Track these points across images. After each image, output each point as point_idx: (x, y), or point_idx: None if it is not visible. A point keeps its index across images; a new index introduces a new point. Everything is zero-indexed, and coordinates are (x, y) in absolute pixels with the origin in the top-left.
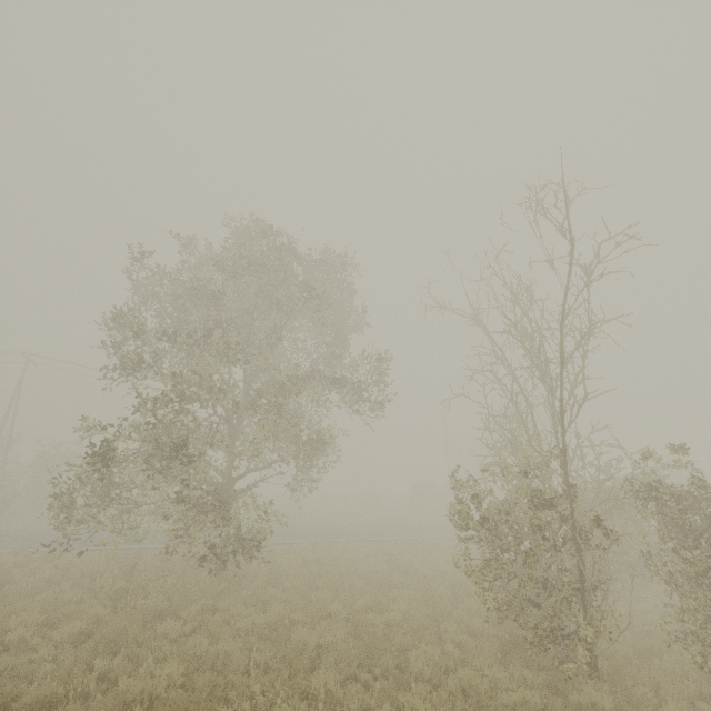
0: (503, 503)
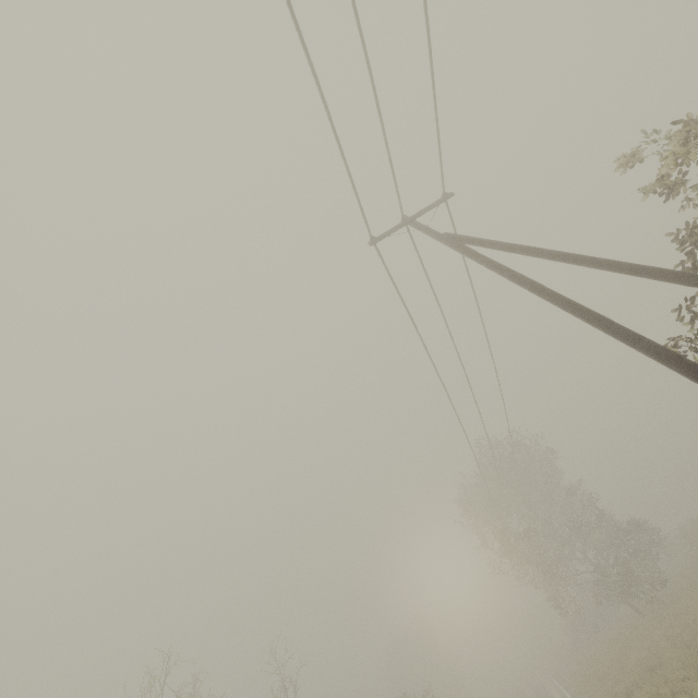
0: None
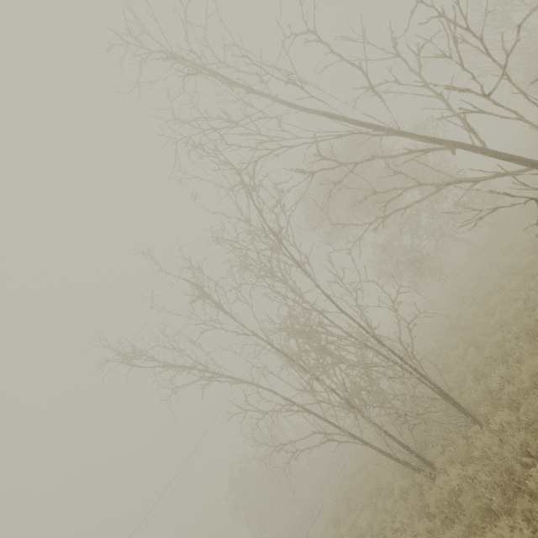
0: None
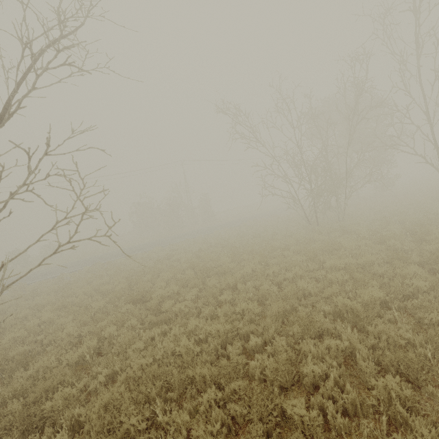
0: None
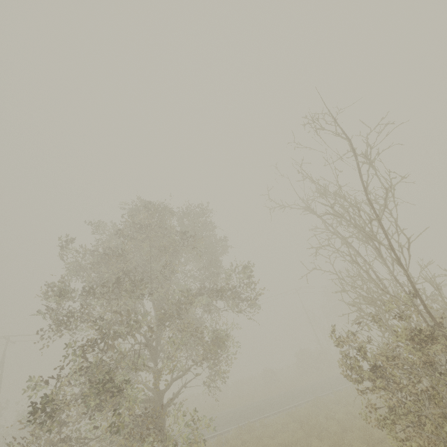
0: (386, 349)
